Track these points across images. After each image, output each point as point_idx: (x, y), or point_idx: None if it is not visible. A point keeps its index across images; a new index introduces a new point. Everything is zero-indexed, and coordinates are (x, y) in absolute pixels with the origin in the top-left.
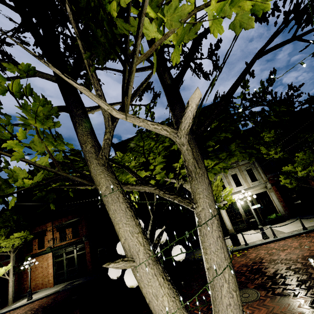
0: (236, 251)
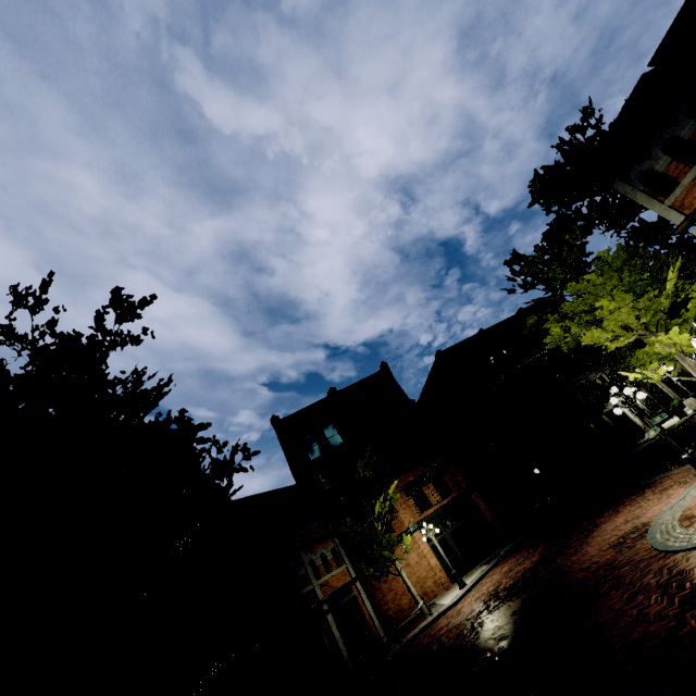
0: (694, 416)
